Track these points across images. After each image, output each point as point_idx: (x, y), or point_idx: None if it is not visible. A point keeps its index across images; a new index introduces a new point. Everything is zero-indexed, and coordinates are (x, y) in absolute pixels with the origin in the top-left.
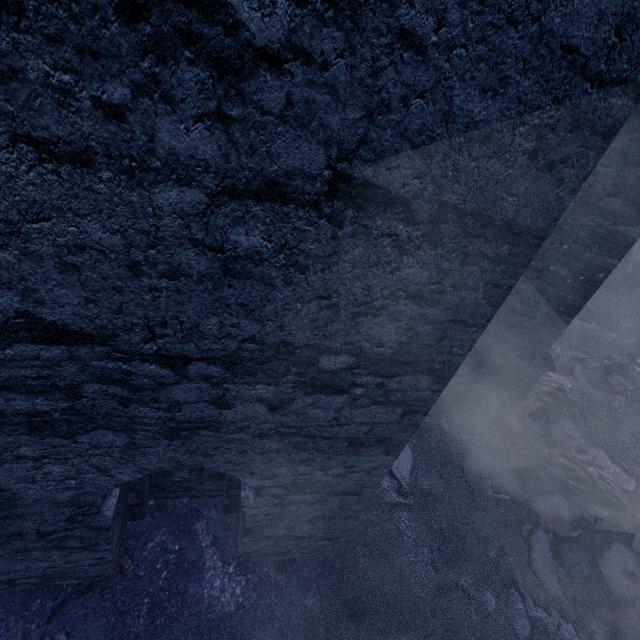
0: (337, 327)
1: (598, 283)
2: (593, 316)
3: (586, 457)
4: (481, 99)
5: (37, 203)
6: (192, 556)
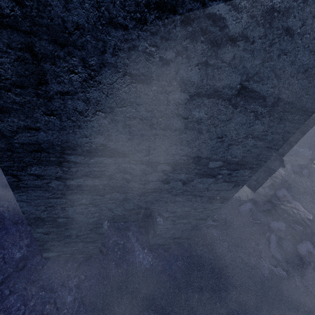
0: (220, 150)
1: (310, 127)
2: None
3: (291, 205)
4: (308, 55)
5: (124, 100)
6: (129, 246)
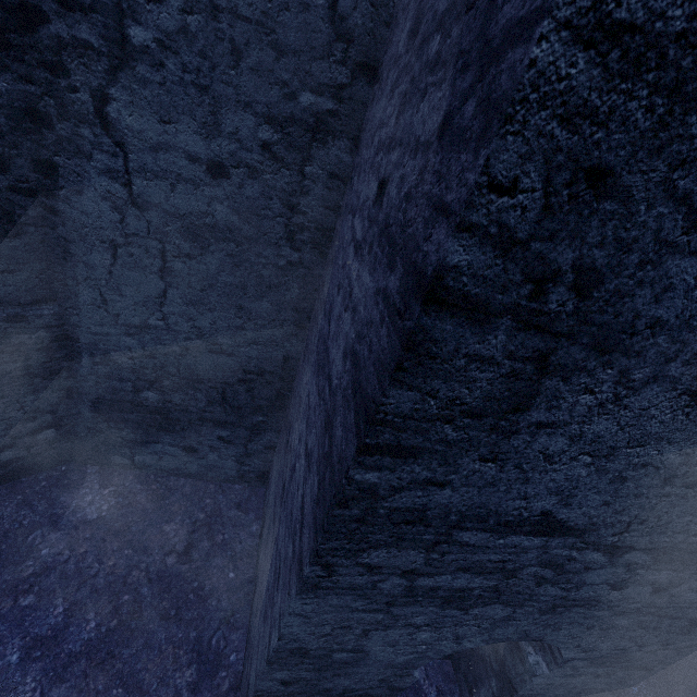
0: None
1: None
2: None
3: None
4: None
5: (648, 434)
6: None
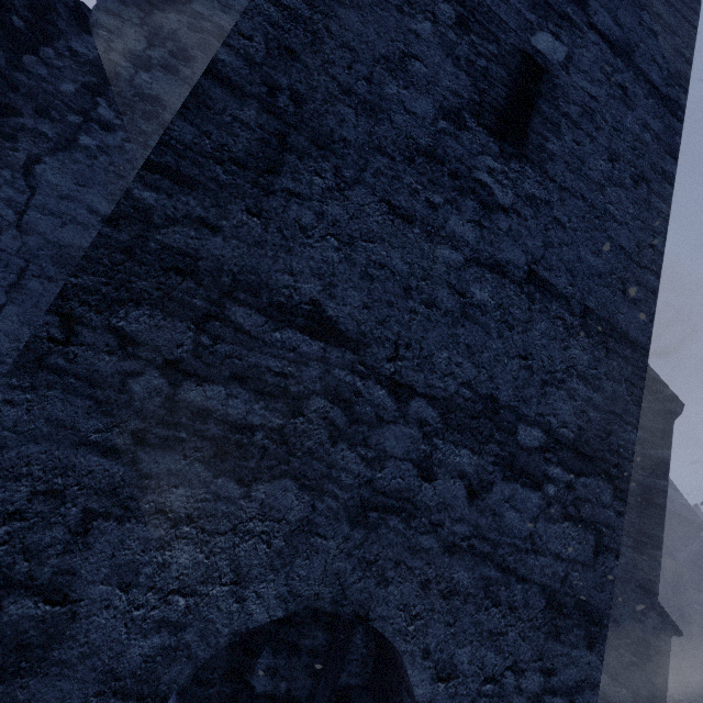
0: (531, 392)
1: (662, 506)
2: None
3: None
4: (592, 256)
5: (373, 232)
6: None
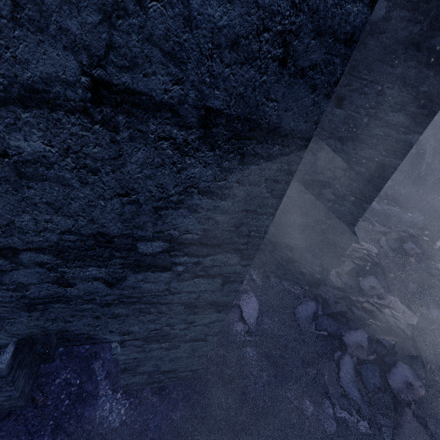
0: (144, 219)
1: (387, 178)
2: (396, 202)
3: (384, 302)
4: (219, 3)
5: None
6: (89, 387)
